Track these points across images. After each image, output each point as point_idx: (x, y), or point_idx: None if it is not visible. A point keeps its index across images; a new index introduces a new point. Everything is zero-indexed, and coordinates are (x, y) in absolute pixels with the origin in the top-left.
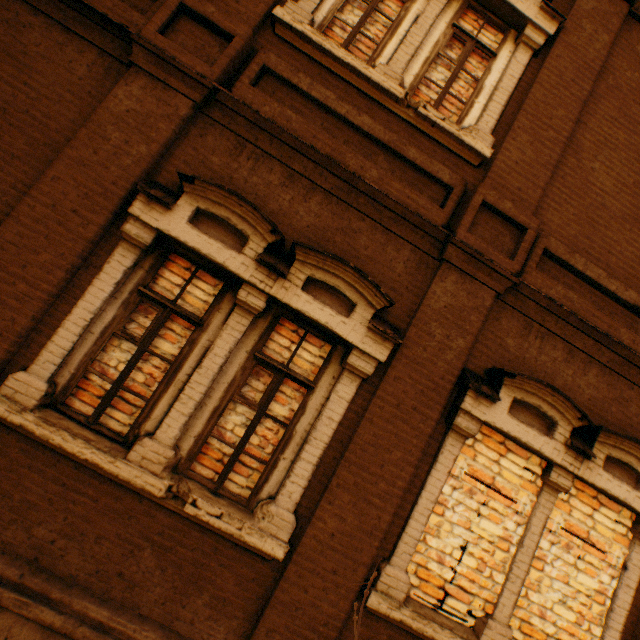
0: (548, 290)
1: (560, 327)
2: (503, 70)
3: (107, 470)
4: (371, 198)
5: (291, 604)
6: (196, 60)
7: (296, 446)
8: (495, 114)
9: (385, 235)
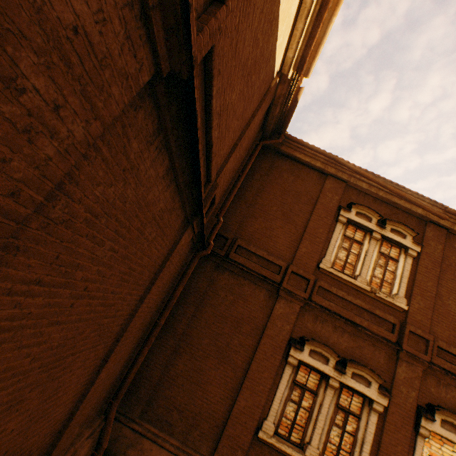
0: (443, 365)
1: (452, 381)
2: (402, 266)
3: None
4: (366, 334)
5: None
6: (300, 292)
7: (359, 444)
8: (404, 287)
9: (373, 347)
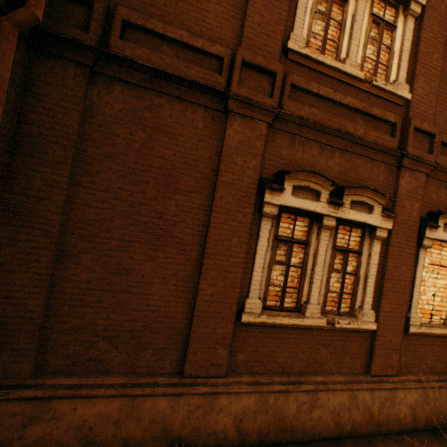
0: (446, 163)
1: None
2: (401, 36)
3: (301, 325)
4: (363, 146)
5: (382, 344)
6: (264, 97)
7: (362, 281)
8: (405, 69)
9: (371, 163)
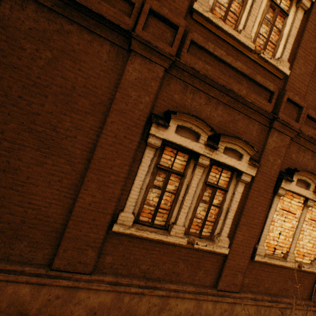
0: (308, 132)
1: (311, 146)
2: (291, 23)
3: (165, 241)
4: (244, 104)
5: (231, 266)
6: (164, 44)
7: (224, 214)
8: (289, 50)
9: (248, 120)
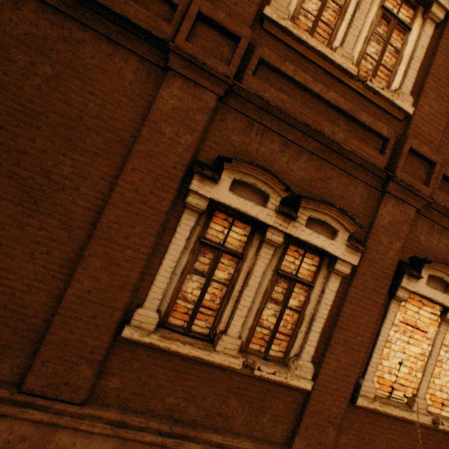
0: (445, 202)
1: None
2: (415, 41)
3: (206, 360)
4: (340, 154)
5: (316, 411)
6: (217, 62)
7: (306, 323)
8: (412, 78)
9: (347, 178)
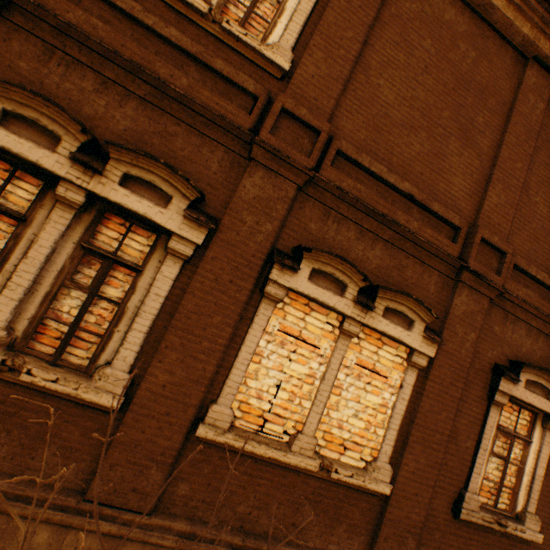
0: (341, 183)
1: (352, 213)
2: None
3: None
4: (182, 104)
5: (131, 443)
6: None
7: (129, 320)
8: (295, 33)
9: (200, 138)
